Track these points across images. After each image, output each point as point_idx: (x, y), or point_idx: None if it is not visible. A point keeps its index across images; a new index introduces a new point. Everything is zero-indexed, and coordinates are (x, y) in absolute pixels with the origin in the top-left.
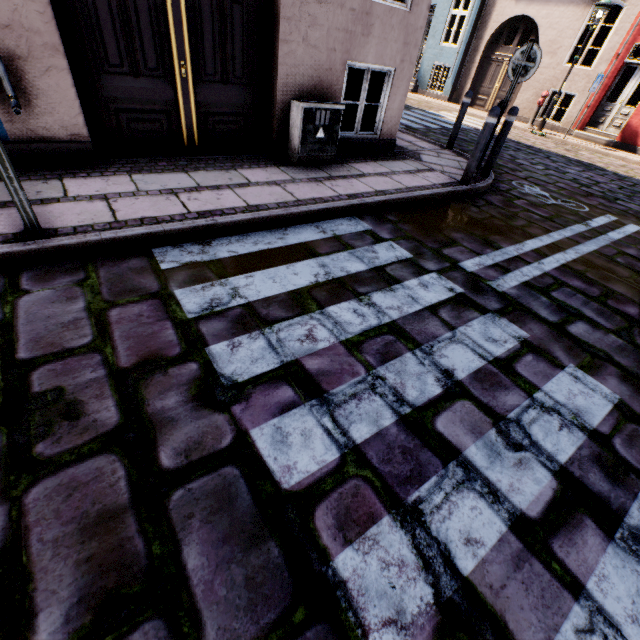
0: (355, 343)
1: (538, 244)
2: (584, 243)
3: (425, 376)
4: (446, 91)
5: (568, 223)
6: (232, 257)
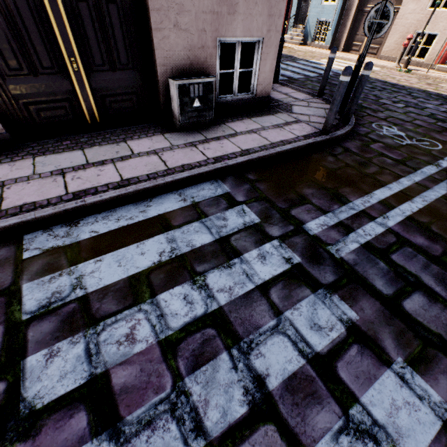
0: (173, 342)
1: (386, 193)
2: (433, 188)
3: (234, 387)
4: (327, 41)
5: (419, 165)
6: (91, 238)
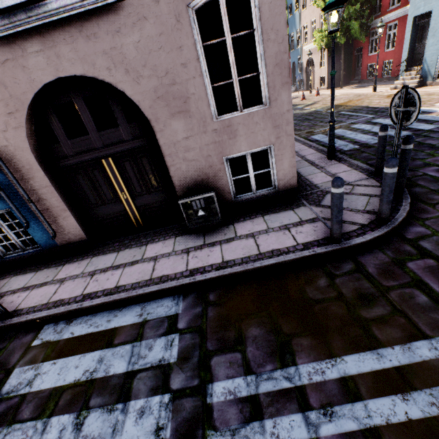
0: None
1: (364, 366)
2: None
3: None
4: None
5: None
6: (67, 339)
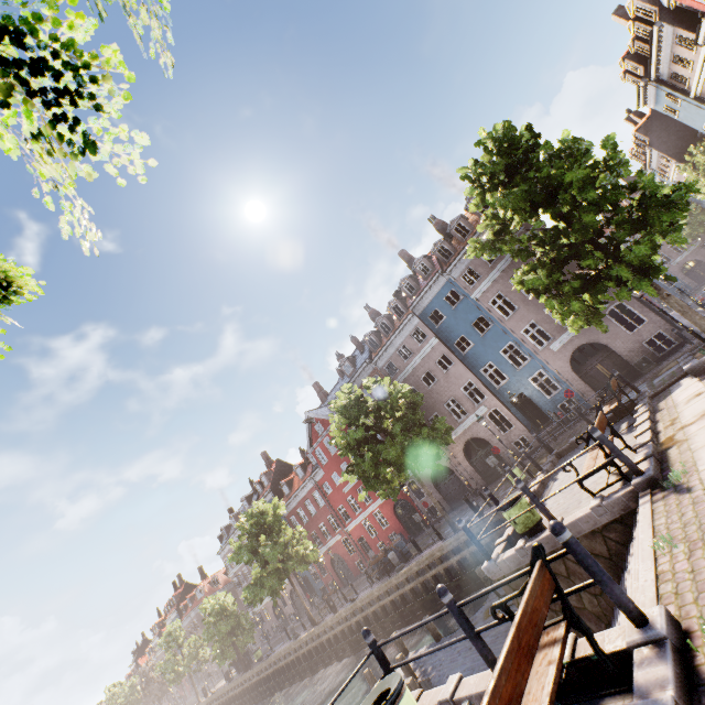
0: None
1: None
2: None
3: None
4: None
5: None
6: None
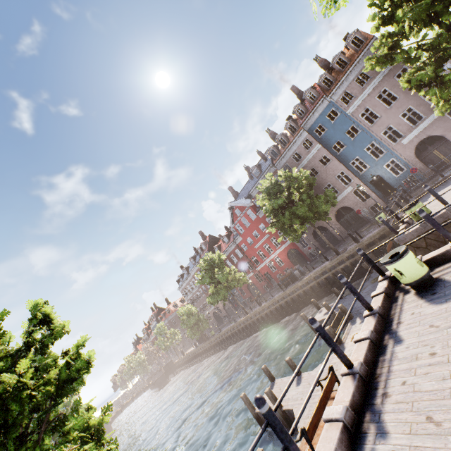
0: None
1: None
2: None
3: None
4: None
5: None
6: (446, 174)
